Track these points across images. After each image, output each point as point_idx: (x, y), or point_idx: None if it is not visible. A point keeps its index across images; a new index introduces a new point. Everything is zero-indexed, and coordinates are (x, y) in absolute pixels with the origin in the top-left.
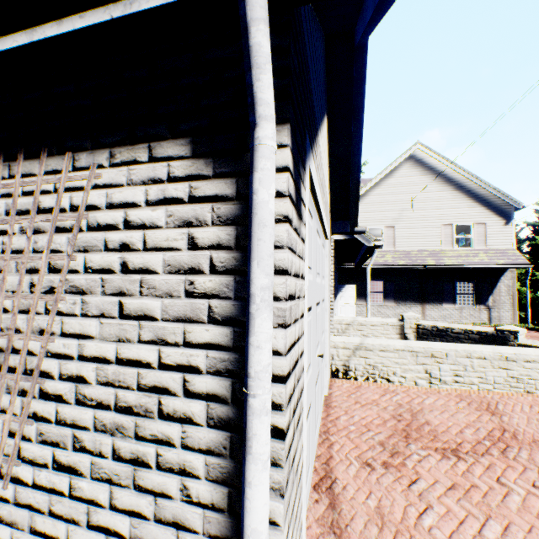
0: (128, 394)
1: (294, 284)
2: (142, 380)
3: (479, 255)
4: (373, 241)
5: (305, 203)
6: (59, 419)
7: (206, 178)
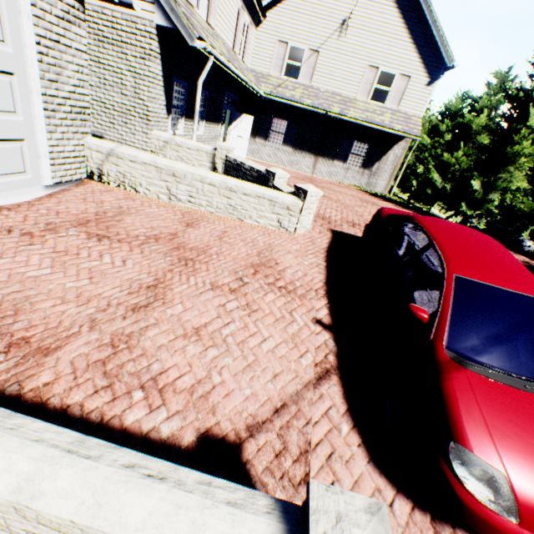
0: None
1: None
2: None
3: (385, 115)
4: (196, 40)
5: None
6: None
7: None
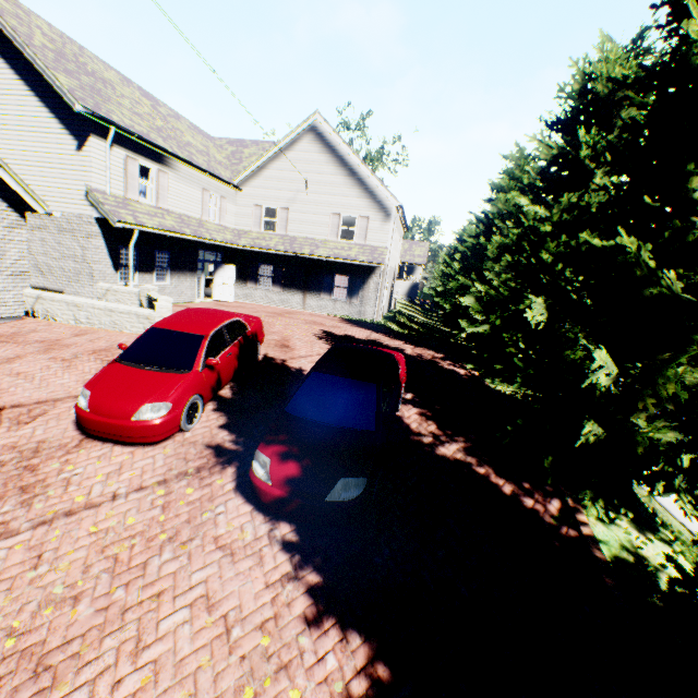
0: None
1: None
2: None
3: (353, 250)
4: (117, 223)
5: None
6: None
7: None
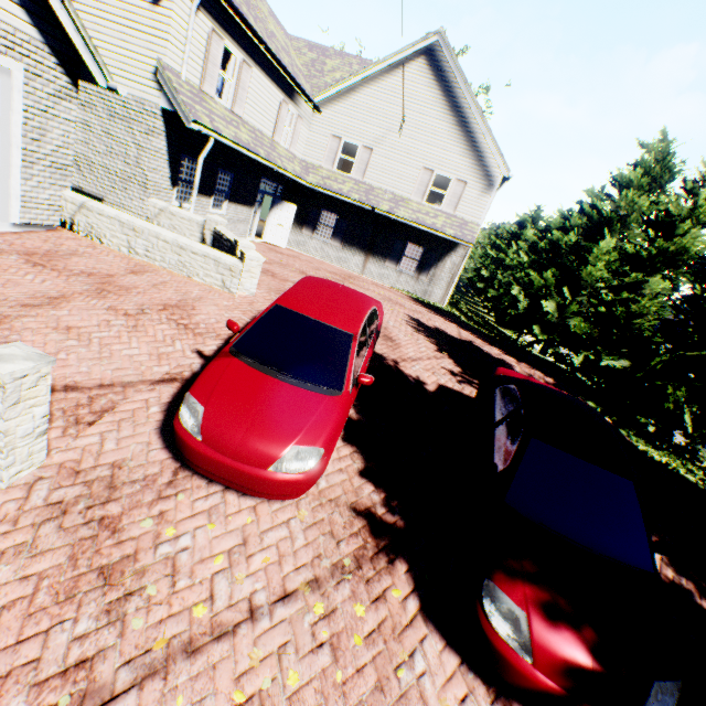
0: None
1: None
2: None
3: (439, 219)
4: (192, 123)
5: None
6: None
7: None
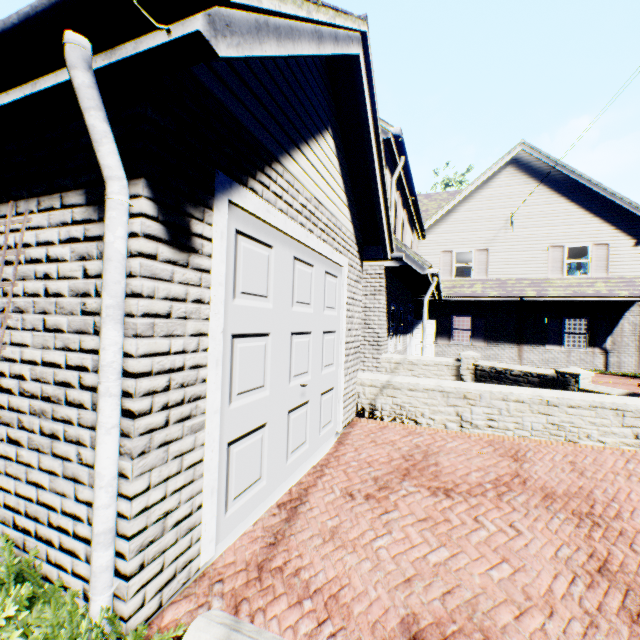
0: (49, 388)
1: (166, 306)
2: (57, 377)
3: (596, 285)
4: (428, 268)
5: (211, 237)
6: (10, 407)
7: (95, 222)
